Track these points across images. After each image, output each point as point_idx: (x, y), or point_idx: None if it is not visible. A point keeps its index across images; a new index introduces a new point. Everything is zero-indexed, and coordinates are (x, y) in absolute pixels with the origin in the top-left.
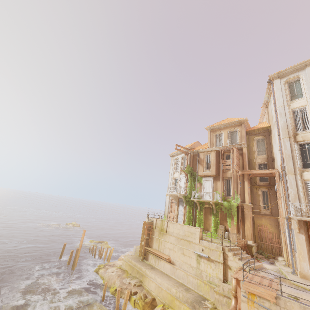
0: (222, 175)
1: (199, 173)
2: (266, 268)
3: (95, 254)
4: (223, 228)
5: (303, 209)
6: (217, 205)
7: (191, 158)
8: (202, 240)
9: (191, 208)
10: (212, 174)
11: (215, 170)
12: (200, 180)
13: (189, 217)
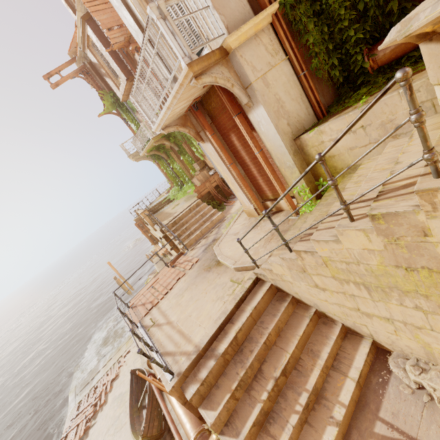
0: (136, 68)
1: (119, 97)
2: (226, 217)
3: (152, 261)
4: (198, 167)
5: (178, 76)
6: (170, 137)
7: (94, 74)
8: (154, 225)
9: (162, 160)
10: (124, 84)
11: (120, 71)
12: (133, 106)
13: (170, 174)
